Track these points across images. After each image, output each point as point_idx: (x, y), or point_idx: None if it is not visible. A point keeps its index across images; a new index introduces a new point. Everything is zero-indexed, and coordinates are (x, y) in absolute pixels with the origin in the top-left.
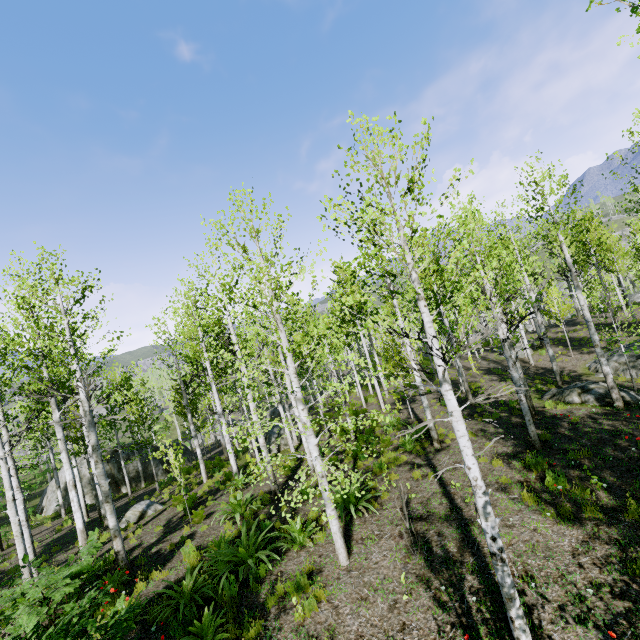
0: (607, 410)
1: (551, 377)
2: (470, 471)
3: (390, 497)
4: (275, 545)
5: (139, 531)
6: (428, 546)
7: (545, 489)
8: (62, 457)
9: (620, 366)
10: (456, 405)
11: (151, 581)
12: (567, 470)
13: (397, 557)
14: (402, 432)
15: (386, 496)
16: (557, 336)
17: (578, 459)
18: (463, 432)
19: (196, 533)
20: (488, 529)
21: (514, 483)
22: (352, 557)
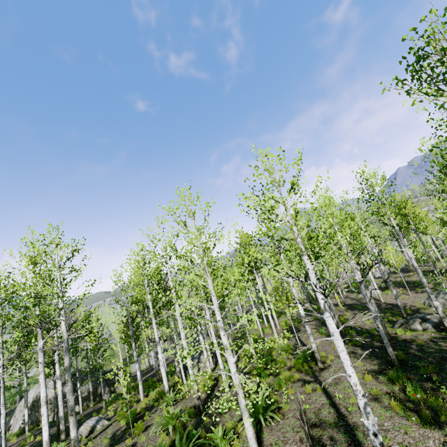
0: (443, 335)
1: (397, 311)
2: (351, 378)
3: (289, 408)
4: None
5: (90, 443)
6: None
7: (407, 398)
8: (40, 377)
9: (446, 301)
10: (335, 327)
11: None
12: (422, 383)
13: None
14: (293, 355)
15: (286, 407)
16: (397, 280)
17: (428, 374)
18: (342, 348)
19: (137, 444)
20: (370, 426)
21: (383, 394)
22: None
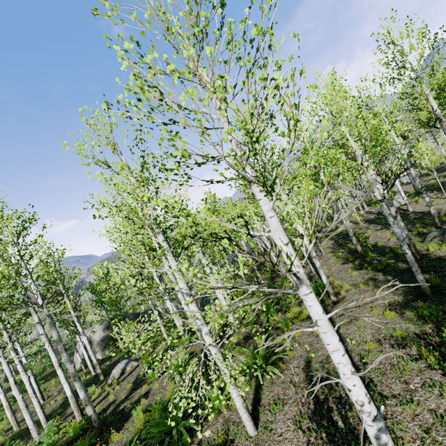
0: None
1: (429, 219)
2: (352, 393)
3: (294, 355)
4: (196, 413)
5: (117, 387)
6: (329, 415)
7: (444, 342)
8: (46, 346)
9: None
10: (320, 312)
11: (109, 444)
12: None
13: (299, 429)
14: None
15: (291, 354)
16: (430, 183)
17: None
18: (335, 345)
19: (150, 391)
20: None
21: (409, 336)
22: (260, 426)
